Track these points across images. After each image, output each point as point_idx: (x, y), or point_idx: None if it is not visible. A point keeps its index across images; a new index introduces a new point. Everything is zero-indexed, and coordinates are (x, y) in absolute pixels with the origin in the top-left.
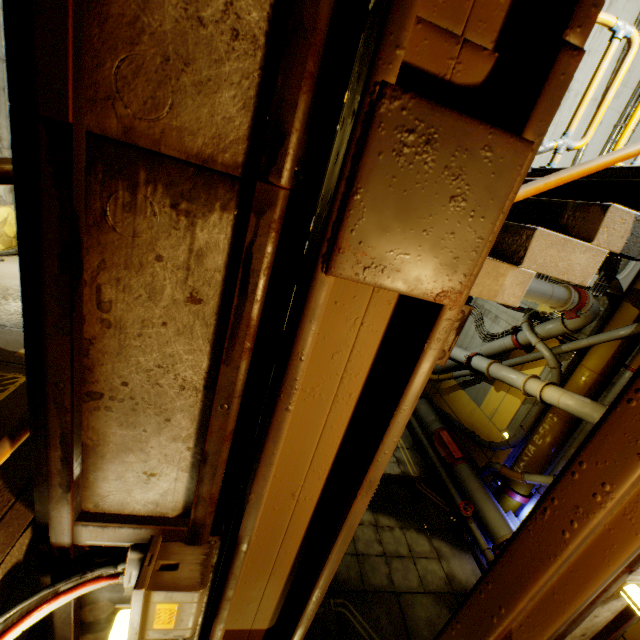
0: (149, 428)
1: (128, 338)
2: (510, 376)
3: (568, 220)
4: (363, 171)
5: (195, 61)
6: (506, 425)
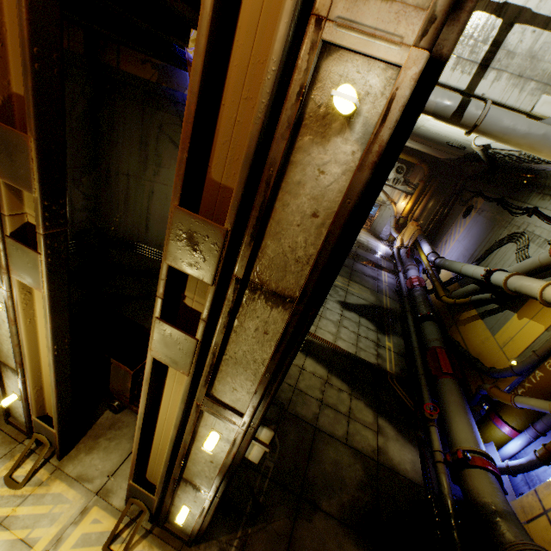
0: None
1: None
2: (529, 283)
3: None
4: None
5: None
6: (518, 353)
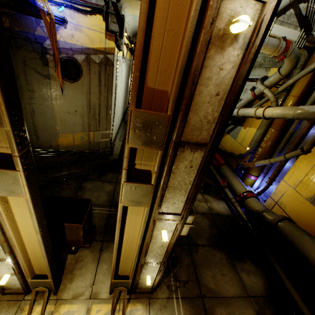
0: None
1: None
2: (248, 111)
3: None
4: None
5: None
6: (248, 144)
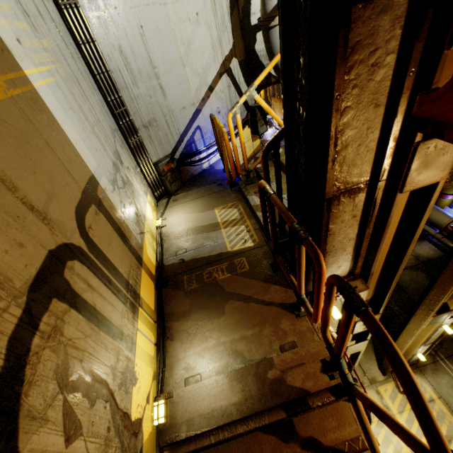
0: (339, 255)
1: (335, 235)
2: None
3: None
4: (412, 165)
5: (356, 163)
6: None
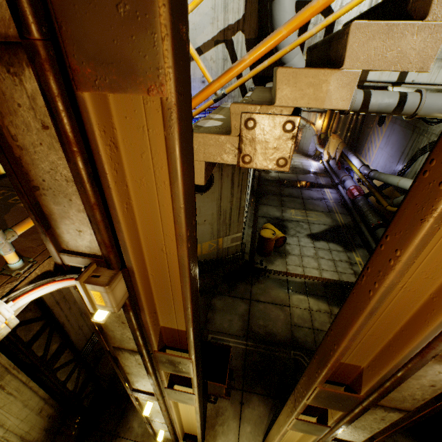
0: (66, 205)
1: (32, 155)
2: None
3: (412, 3)
4: (57, 8)
5: None
6: None
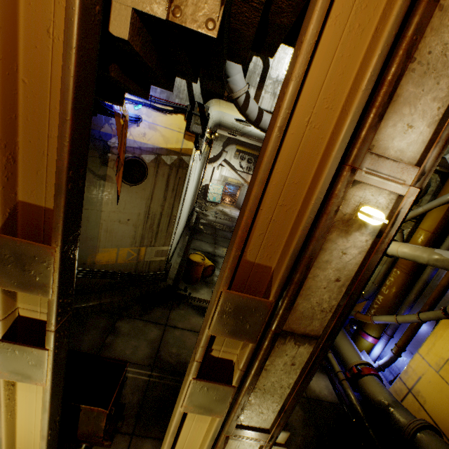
0: None
1: None
2: None
3: None
4: None
5: None
6: None
